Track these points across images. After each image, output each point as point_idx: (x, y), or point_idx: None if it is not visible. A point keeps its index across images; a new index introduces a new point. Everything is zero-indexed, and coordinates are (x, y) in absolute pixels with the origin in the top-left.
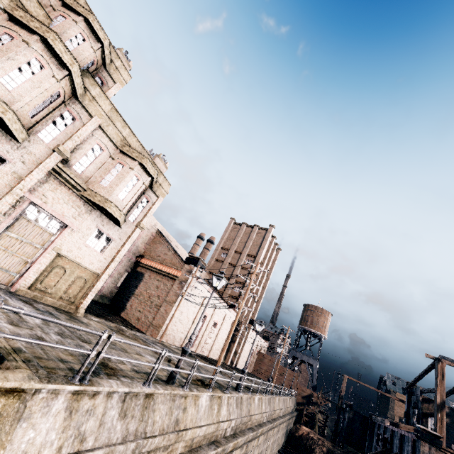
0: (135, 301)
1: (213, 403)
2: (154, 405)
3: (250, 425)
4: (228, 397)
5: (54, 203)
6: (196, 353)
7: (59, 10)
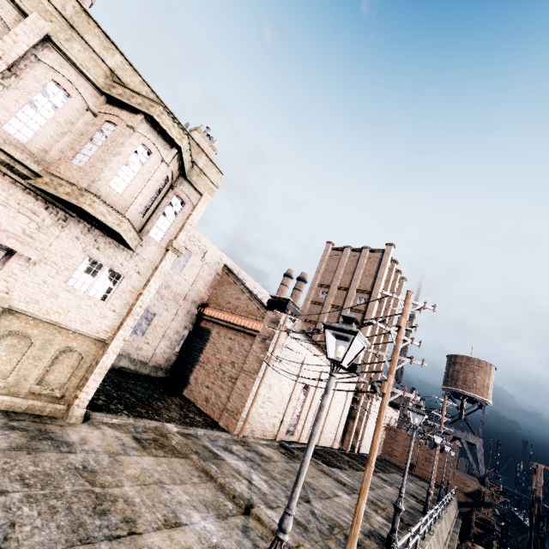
0: (201, 372)
1: None
2: None
3: None
4: None
5: None
6: (299, 445)
7: None
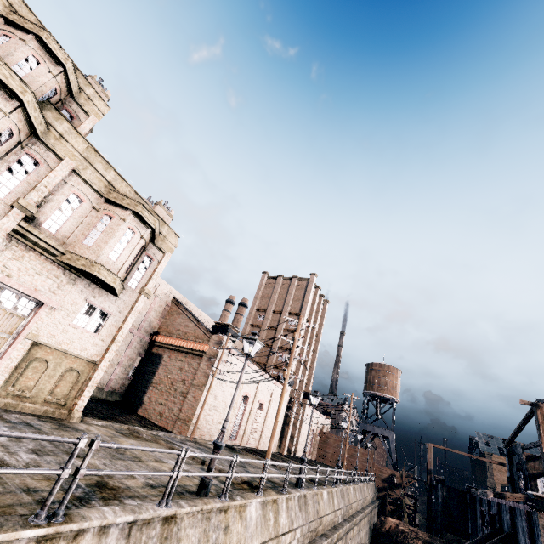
0: (155, 392)
1: (266, 512)
2: (178, 532)
3: (321, 530)
4: (287, 499)
5: (22, 275)
6: (241, 447)
7: (0, 29)
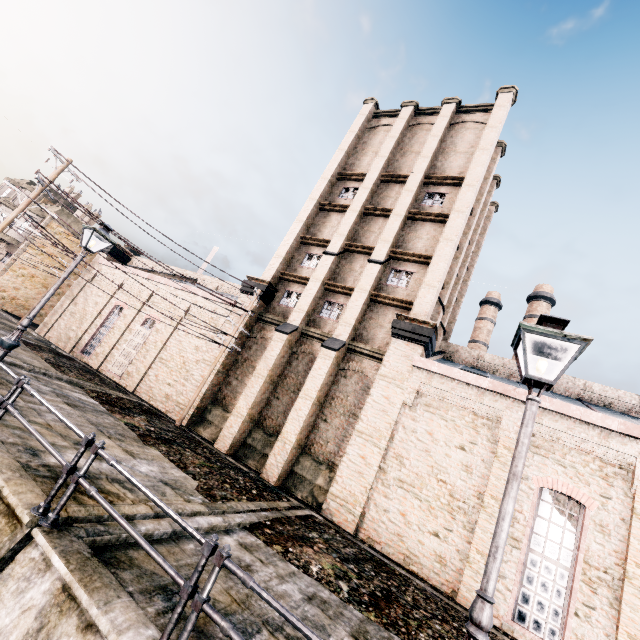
0: None
1: None
2: None
3: None
4: None
5: None
6: (72, 356)
7: None
